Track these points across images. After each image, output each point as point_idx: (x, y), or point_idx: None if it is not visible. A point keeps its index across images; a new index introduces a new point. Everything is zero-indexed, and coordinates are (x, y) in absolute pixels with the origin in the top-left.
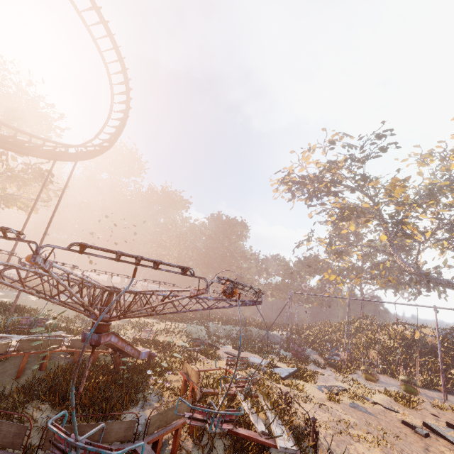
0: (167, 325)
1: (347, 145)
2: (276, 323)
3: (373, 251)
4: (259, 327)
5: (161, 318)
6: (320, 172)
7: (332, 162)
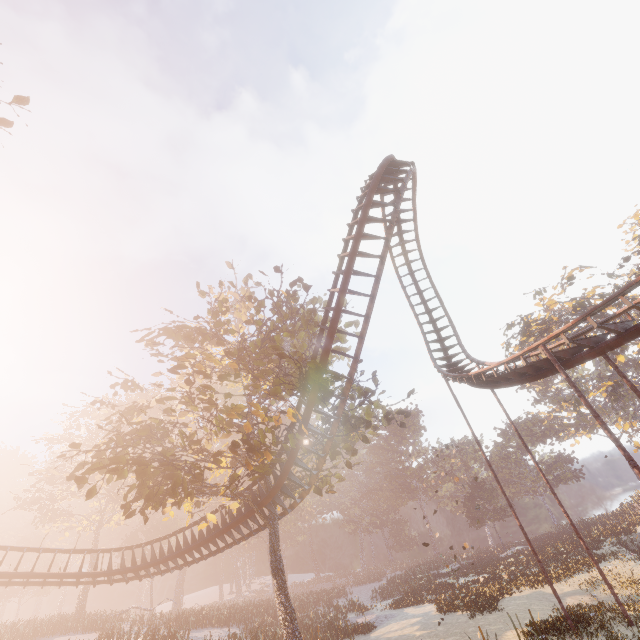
0: (624, 569)
1: (608, 275)
2: (560, 532)
3: (595, 382)
4: (612, 534)
5: (572, 571)
6: (575, 310)
7: (603, 295)
